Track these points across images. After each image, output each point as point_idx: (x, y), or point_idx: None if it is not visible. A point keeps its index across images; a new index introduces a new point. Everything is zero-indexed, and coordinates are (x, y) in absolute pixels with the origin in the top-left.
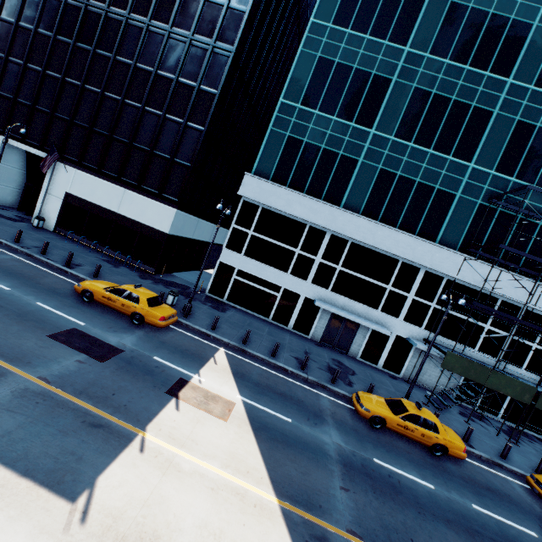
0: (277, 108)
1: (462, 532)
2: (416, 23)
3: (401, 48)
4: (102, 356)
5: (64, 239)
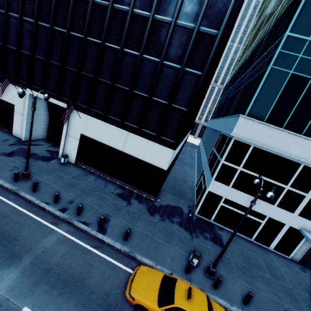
0: (281, 44)
1: None
2: None
3: None
4: None
5: (84, 172)
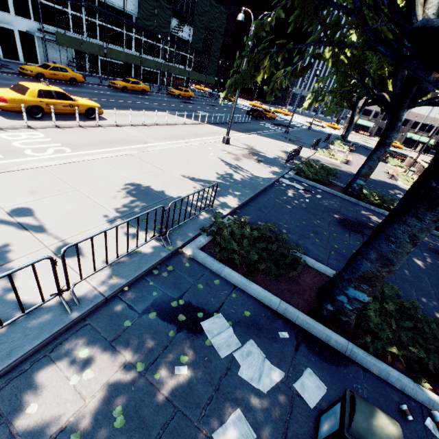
0: None
1: (88, 94)
2: None
3: None
4: None
5: None
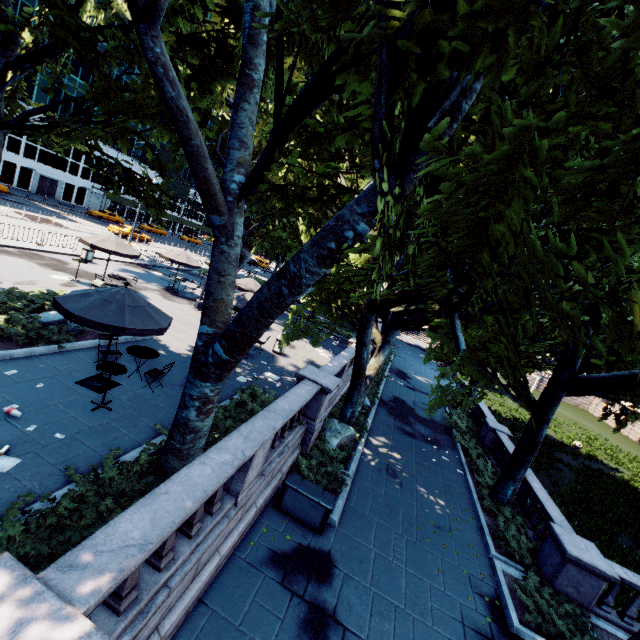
0: None
1: None
2: None
3: None
4: (27, 205)
5: None
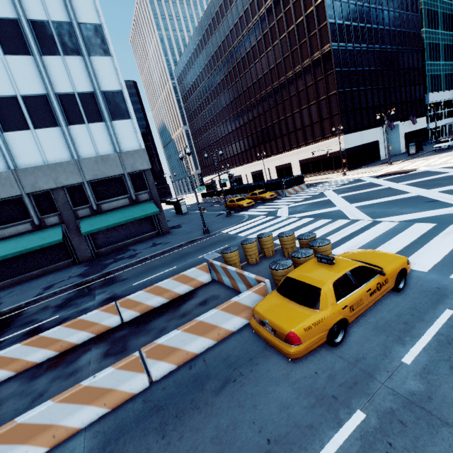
0: (426, 66)
1: None
2: (439, 22)
3: (439, 32)
4: None
5: None
